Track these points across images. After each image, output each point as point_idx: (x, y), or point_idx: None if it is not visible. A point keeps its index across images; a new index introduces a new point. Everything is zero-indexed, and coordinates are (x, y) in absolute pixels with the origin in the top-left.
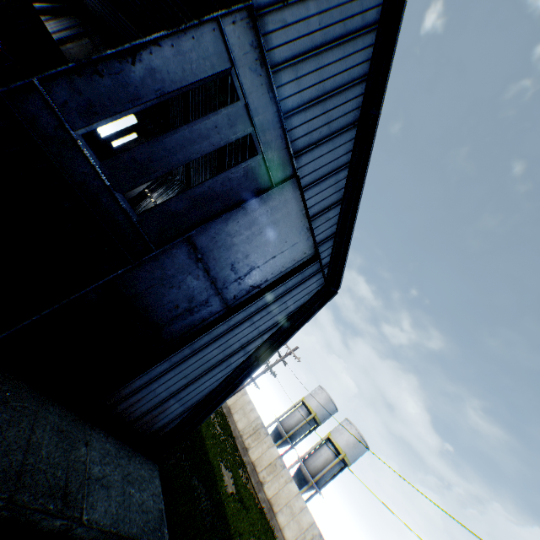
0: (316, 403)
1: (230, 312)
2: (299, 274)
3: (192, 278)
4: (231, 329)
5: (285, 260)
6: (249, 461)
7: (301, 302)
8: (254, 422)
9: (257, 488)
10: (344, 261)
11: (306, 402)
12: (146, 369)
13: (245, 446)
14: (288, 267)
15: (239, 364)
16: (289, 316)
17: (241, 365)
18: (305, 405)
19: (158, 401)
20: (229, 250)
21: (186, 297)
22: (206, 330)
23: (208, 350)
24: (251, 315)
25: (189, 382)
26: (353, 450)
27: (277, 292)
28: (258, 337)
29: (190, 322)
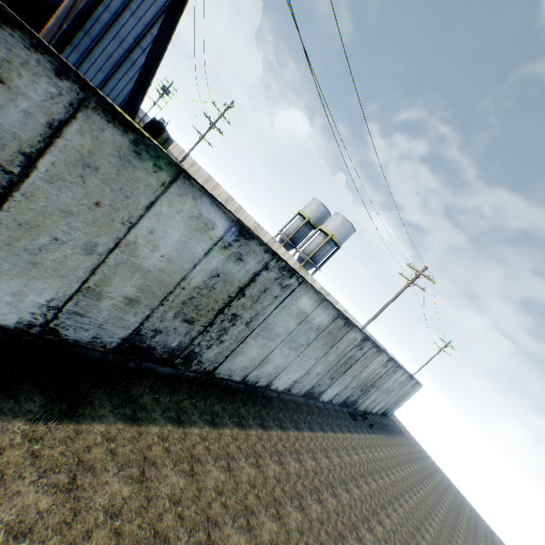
0: (309, 210)
1: None
2: None
3: None
4: (116, 19)
5: None
6: None
7: None
8: (252, 226)
9: None
10: None
11: (301, 212)
12: (61, 53)
13: None
14: None
15: (143, 65)
16: (167, 10)
17: (144, 64)
18: (300, 215)
19: None
20: None
21: None
22: (90, 14)
23: (107, 43)
24: (127, 3)
25: (107, 78)
26: (340, 231)
27: None
28: (146, 32)
29: None
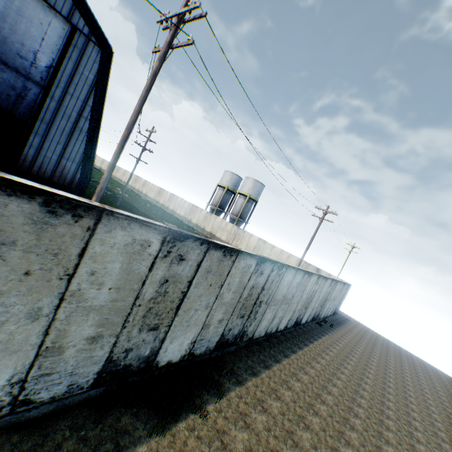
0: (226, 181)
1: (47, 90)
2: (75, 49)
3: (2, 73)
4: (61, 104)
5: (54, 40)
6: (193, 225)
7: (95, 71)
8: (188, 207)
9: (202, 232)
10: (97, 25)
11: (220, 184)
12: (27, 141)
13: (189, 220)
14: (61, 45)
15: (88, 128)
16: (96, 84)
17: (89, 127)
18: (220, 186)
19: (55, 162)
20: (7, 44)
21: (9, 88)
22: (42, 106)
23: (58, 122)
24: (66, 90)
25: (65, 146)
26: (254, 190)
27: (70, 67)
28: (85, 105)
29: (28, 105)
